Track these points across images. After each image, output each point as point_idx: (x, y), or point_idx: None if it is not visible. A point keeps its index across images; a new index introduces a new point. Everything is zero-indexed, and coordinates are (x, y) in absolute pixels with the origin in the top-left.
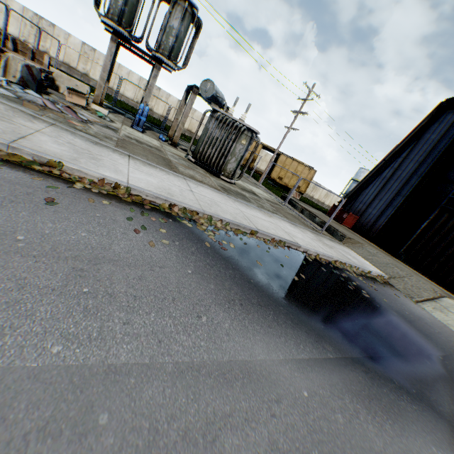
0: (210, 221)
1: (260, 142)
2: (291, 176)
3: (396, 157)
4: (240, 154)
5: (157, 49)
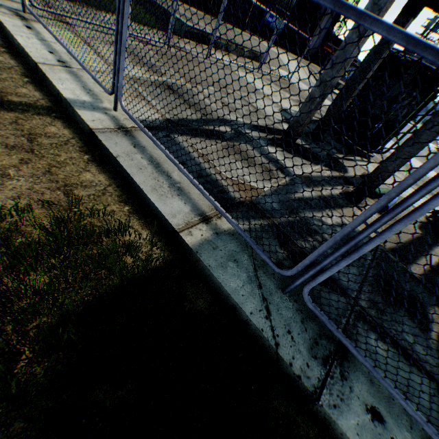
0: None
1: None
2: None
3: None
4: None
5: None
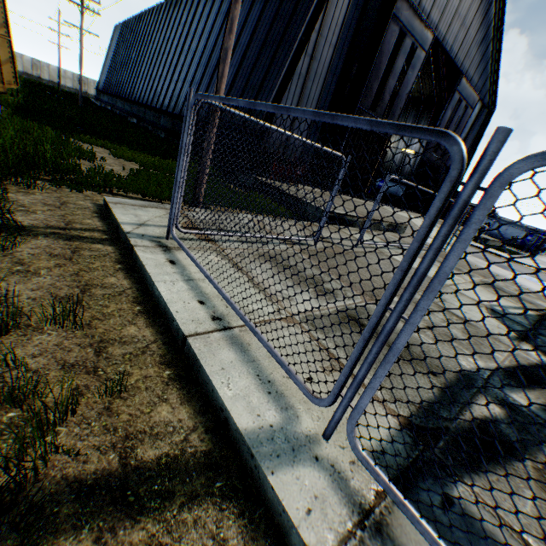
0: None
1: None
2: None
3: (312, 31)
4: None
5: None
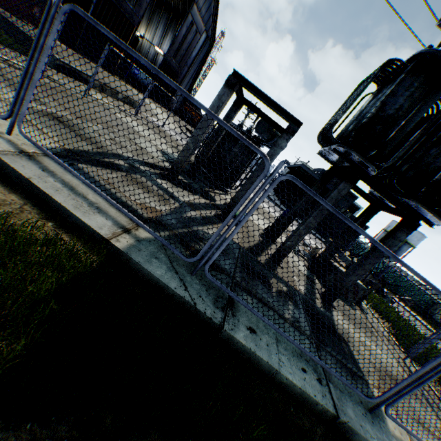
0: None
1: None
2: None
3: None
4: None
5: None
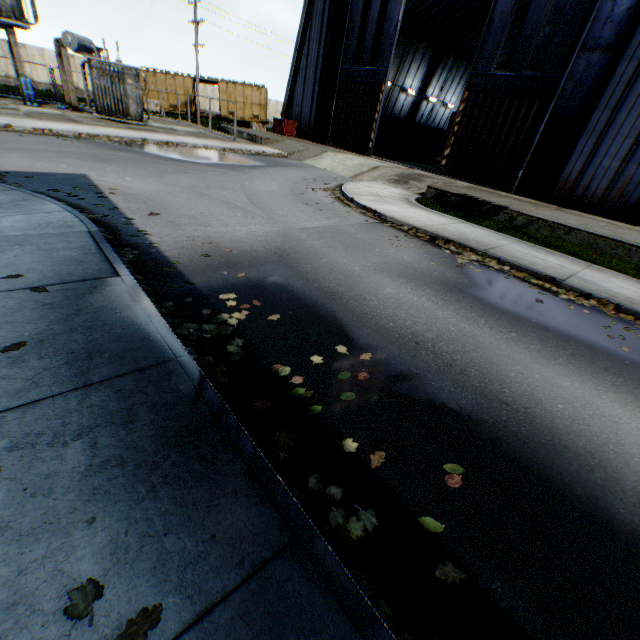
0: (110, 139)
1: (189, 75)
2: (243, 106)
3: (303, 42)
4: (135, 96)
5: (1, 15)
